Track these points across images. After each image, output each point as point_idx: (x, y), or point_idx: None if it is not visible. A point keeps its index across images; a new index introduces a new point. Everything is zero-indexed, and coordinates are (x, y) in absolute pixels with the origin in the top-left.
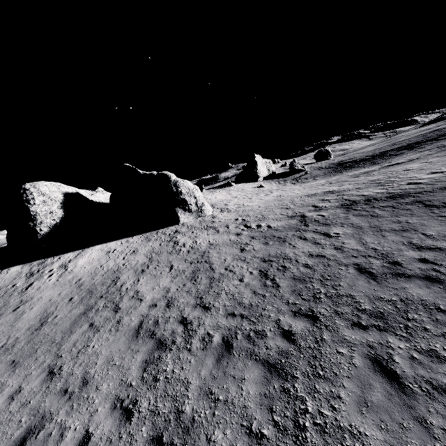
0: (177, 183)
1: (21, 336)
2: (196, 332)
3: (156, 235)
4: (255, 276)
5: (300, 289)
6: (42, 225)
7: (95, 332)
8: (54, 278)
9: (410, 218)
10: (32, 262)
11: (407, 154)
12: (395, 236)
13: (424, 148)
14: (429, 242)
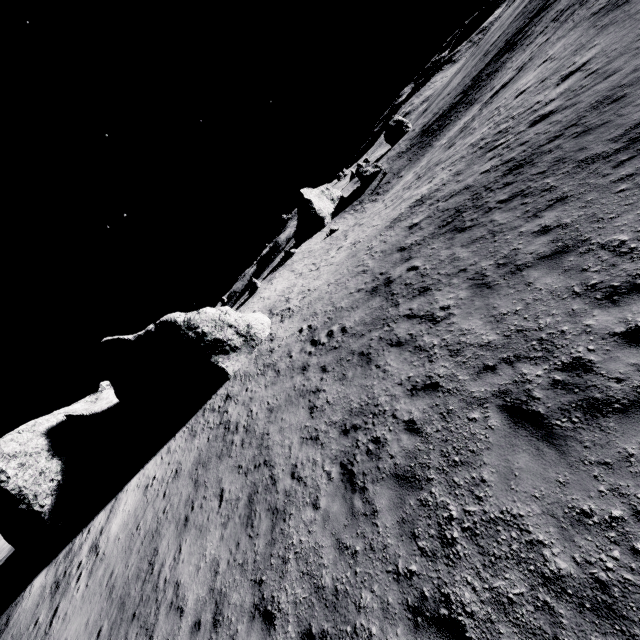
0: (191, 323)
1: None
2: None
3: (202, 418)
4: (335, 485)
5: (412, 514)
6: (40, 498)
7: None
8: (83, 582)
9: (563, 211)
10: (58, 556)
11: (511, 60)
12: (550, 276)
13: (533, 33)
14: (627, 267)
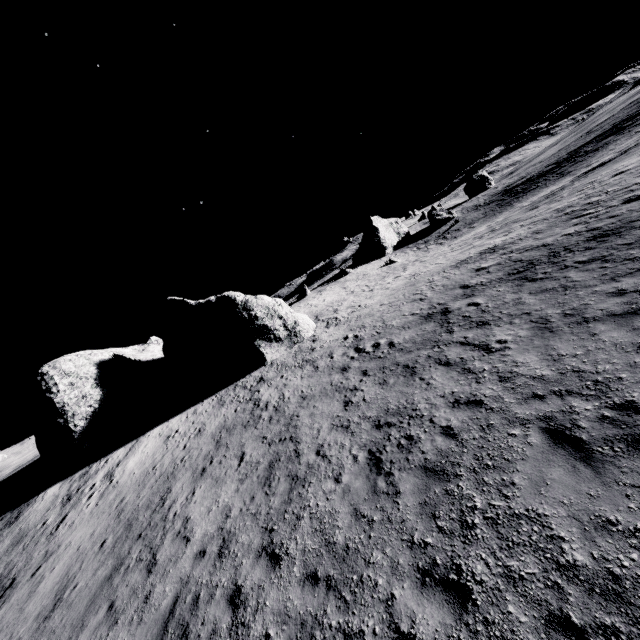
0: (247, 305)
1: (24, 636)
2: (248, 632)
3: (233, 392)
4: (360, 466)
5: (436, 499)
6: (76, 418)
7: (111, 627)
8: (94, 501)
9: None
10: (74, 474)
11: (615, 142)
12: (617, 331)
13: None
14: None
